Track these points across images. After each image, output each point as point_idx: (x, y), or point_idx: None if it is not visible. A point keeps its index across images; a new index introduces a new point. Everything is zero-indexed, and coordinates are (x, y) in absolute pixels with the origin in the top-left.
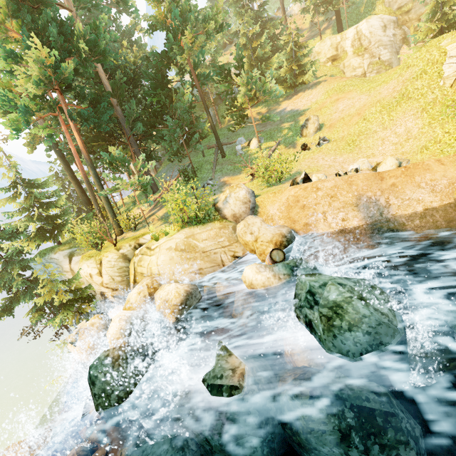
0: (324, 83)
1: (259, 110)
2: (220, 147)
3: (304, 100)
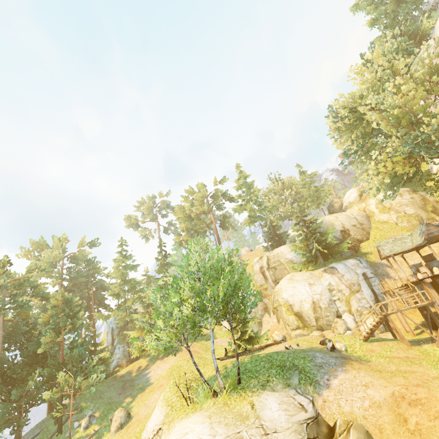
0: (180, 353)
1: (143, 364)
2: (59, 422)
3: (163, 367)
